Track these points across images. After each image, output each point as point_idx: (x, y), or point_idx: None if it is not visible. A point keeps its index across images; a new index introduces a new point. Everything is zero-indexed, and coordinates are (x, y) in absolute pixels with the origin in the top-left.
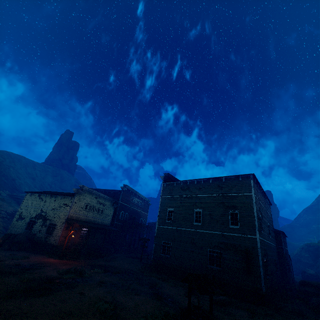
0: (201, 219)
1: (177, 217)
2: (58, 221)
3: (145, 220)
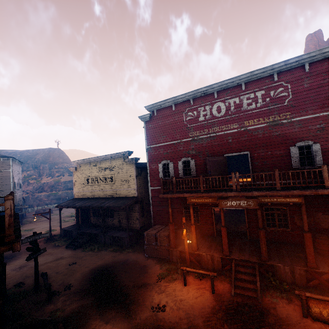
0: None
1: None
2: None
3: None
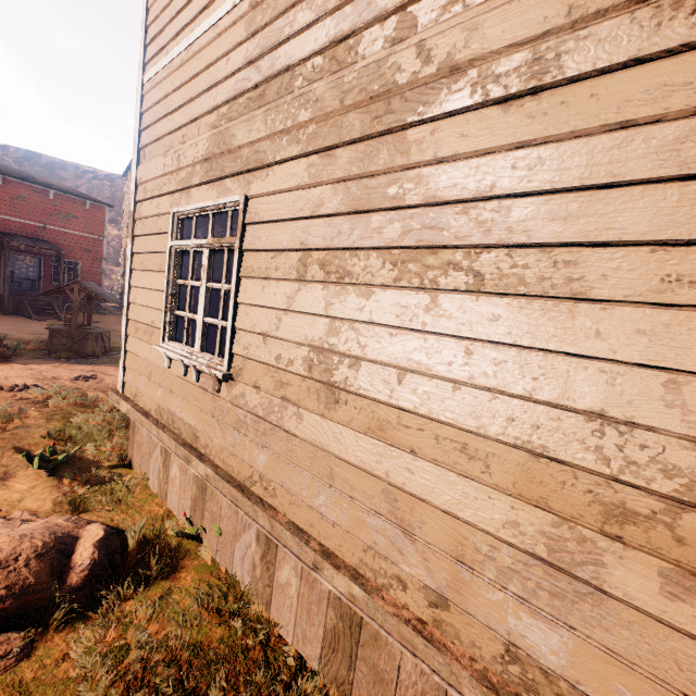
0: None
1: None
2: None
3: None
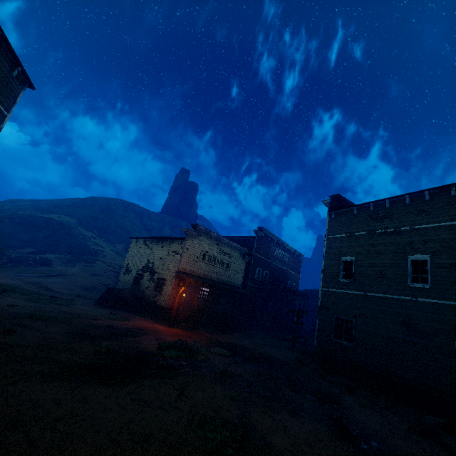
0: (430, 276)
1: (364, 272)
2: (167, 275)
3: (295, 285)
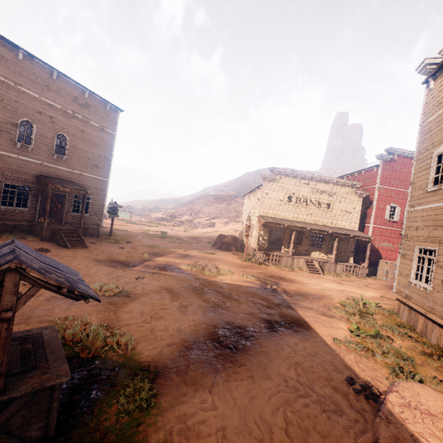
0: None
1: None
2: (254, 221)
3: None
